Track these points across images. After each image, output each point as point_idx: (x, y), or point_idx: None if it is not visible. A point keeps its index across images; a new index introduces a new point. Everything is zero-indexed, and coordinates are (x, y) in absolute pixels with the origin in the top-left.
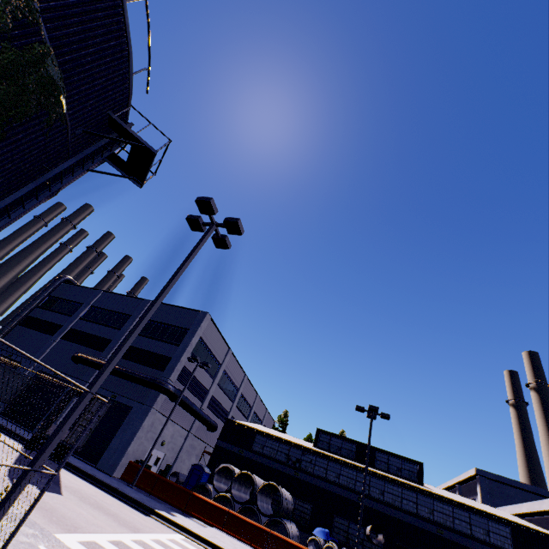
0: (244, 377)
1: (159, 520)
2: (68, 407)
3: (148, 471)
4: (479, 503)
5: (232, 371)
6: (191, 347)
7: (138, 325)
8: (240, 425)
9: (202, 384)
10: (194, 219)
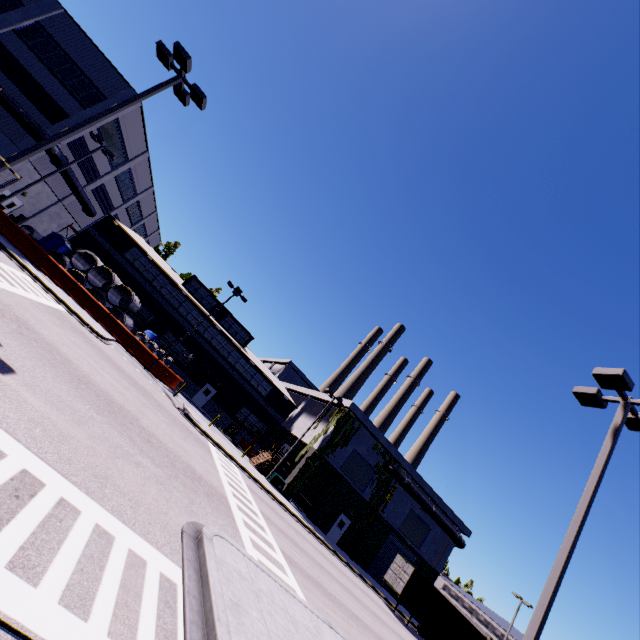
0: (150, 189)
1: (11, 259)
2: None
3: (2, 212)
4: (272, 374)
5: (139, 175)
6: (101, 123)
7: (66, 135)
8: (122, 229)
9: (96, 166)
10: (164, 52)
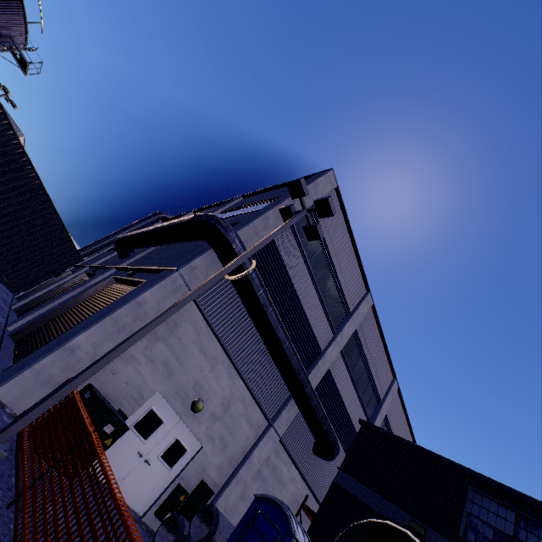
0: (393, 383)
1: None
2: (69, 292)
3: (79, 410)
4: None
5: (371, 351)
6: None
7: None
8: (404, 445)
9: (308, 324)
10: None
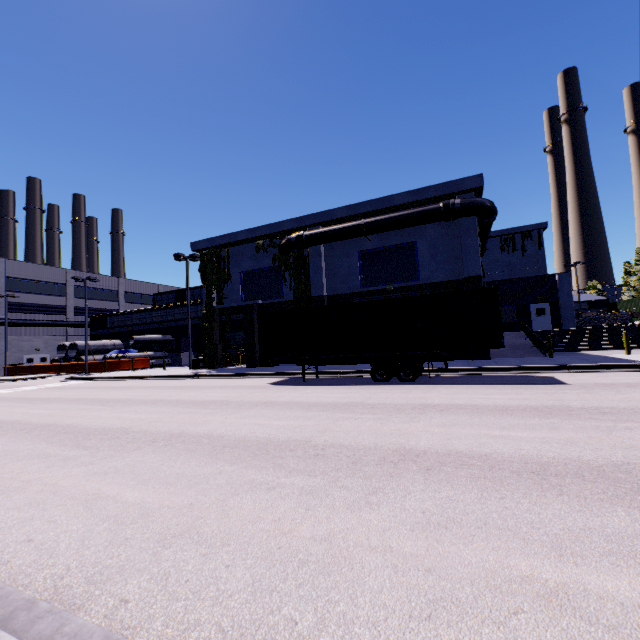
0: (119, 280)
1: None
2: None
3: (12, 367)
4: None
5: (93, 283)
6: (2, 288)
7: None
8: (98, 317)
9: (51, 305)
10: None
